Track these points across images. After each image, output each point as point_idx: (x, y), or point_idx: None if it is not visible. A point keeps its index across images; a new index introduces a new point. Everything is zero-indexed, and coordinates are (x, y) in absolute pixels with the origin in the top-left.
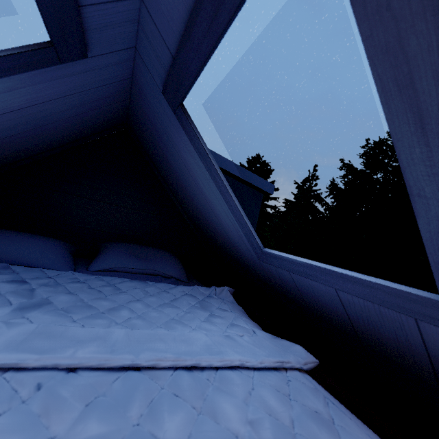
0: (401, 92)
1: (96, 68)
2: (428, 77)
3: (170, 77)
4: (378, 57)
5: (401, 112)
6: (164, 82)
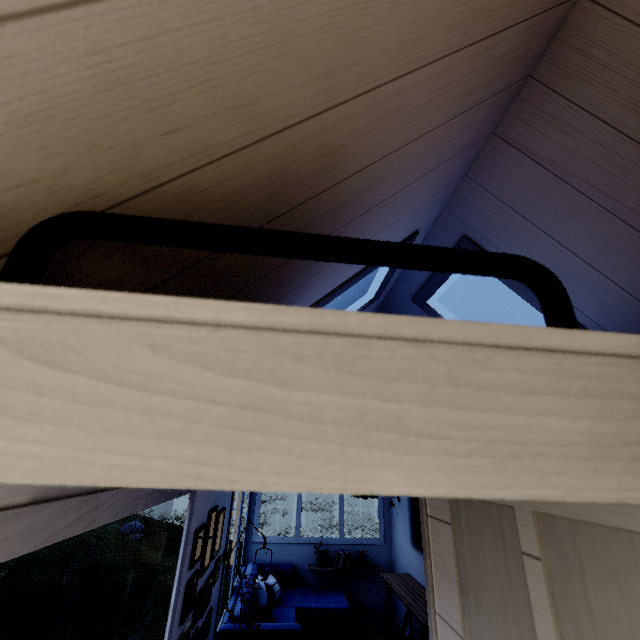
0: (510, 284)
1: (376, 301)
2: (513, 281)
3: (419, 294)
4: (500, 279)
5: (513, 288)
6: (413, 296)
